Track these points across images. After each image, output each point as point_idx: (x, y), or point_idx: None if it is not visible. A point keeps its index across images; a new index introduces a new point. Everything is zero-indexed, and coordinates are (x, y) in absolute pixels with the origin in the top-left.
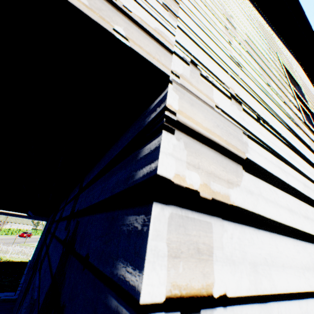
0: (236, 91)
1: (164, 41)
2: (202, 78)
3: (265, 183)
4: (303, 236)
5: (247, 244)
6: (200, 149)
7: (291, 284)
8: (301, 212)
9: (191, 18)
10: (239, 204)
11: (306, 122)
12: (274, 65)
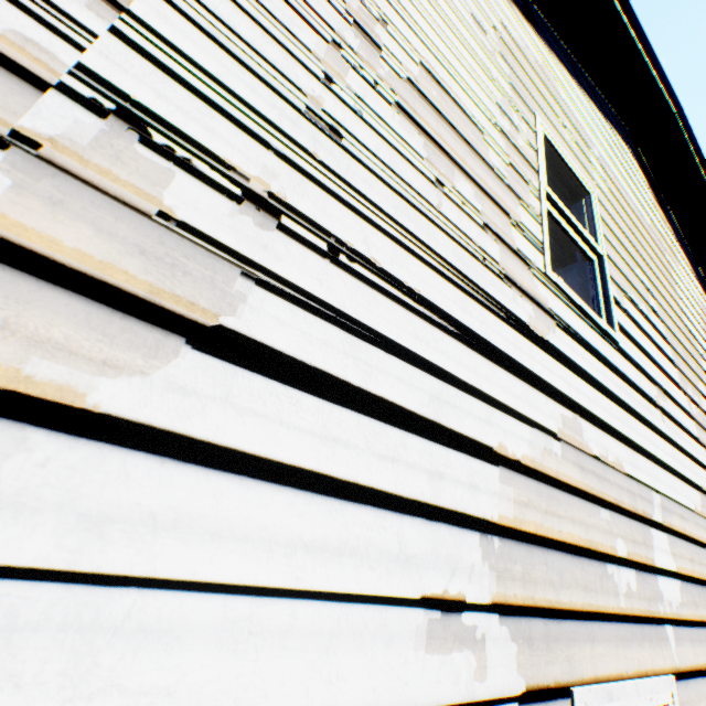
0: (279, 188)
1: (26, 63)
2: (146, 150)
3: (262, 379)
4: (348, 492)
5: (97, 482)
6: (33, 292)
7: (225, 567)
8: (377, 447)
9: (186, 15)
10: (119, 409)
11: (551, 274)
12: (506, 143)
